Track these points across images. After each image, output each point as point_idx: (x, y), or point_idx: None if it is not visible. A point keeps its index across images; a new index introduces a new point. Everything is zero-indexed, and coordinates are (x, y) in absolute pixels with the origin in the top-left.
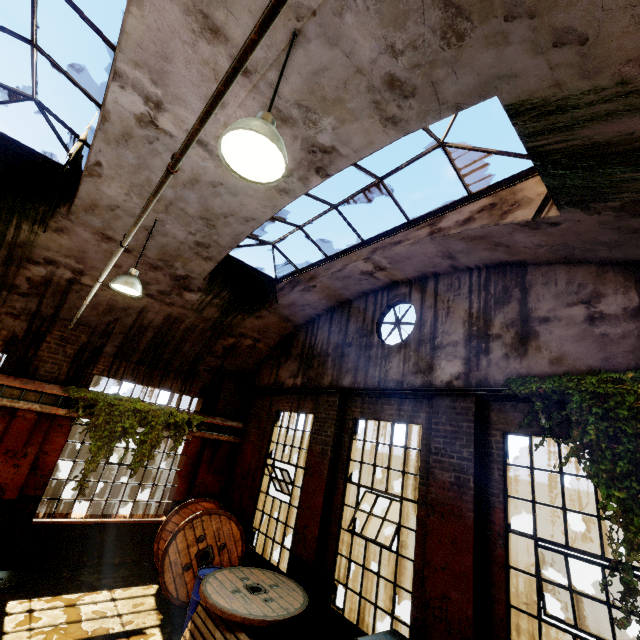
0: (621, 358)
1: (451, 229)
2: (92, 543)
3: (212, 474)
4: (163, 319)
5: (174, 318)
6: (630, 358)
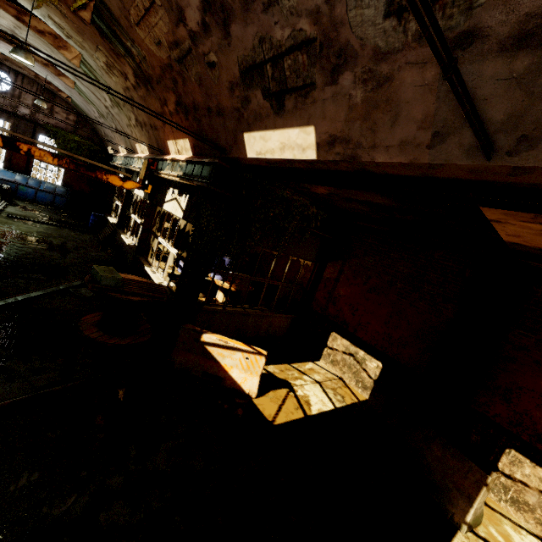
0: (69, 129)
1: (43, 82)
2: None
3: None
4: None
5: None
6: (71, 130)
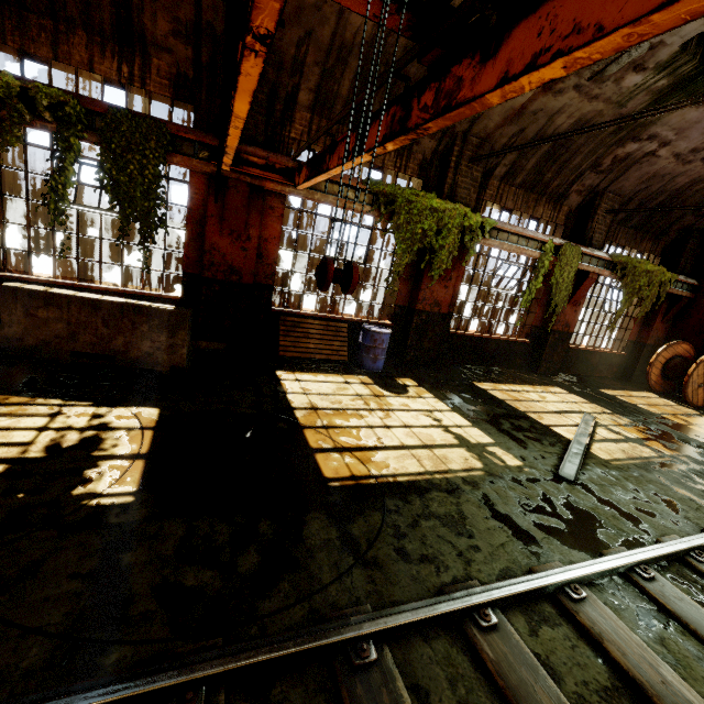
0: None
1: None
2: (588, 363)
3: (662, 323)
4: (686, 182)
5: (699, 180)
6: None
